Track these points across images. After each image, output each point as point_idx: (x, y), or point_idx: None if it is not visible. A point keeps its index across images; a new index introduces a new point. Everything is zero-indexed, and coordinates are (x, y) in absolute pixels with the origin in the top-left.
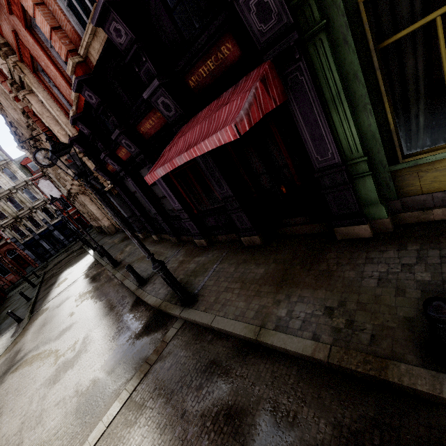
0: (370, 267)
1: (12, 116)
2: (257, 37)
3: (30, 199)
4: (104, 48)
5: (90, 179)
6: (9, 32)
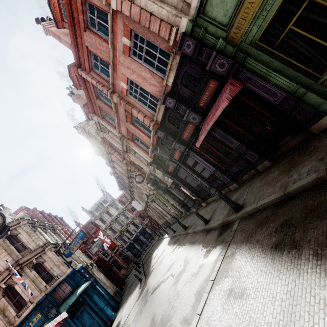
0: None
1: (118, 172)
2: (222, 73)
3: (125, 219)
4: (163, 112)
5: (160, 183)
6: (124, 130)
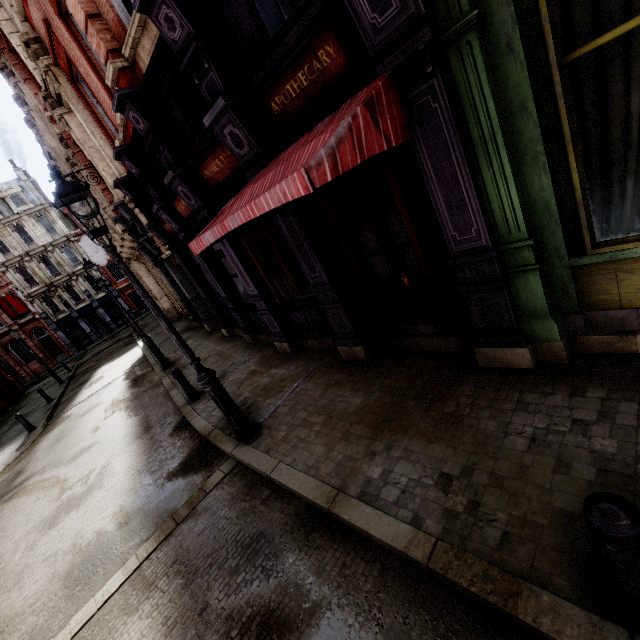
0: (521, 417)
1: (50, 144)
2: (368, 36)
3: (70, 262)
4: (157, 48)
5: (142, 240)
6: (40, 22)
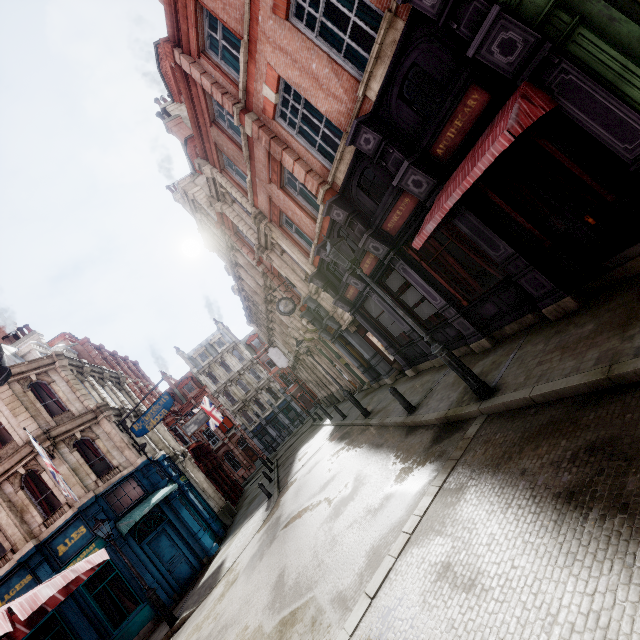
0: None
1: (248, 288)
2: (505, 71)
3: (255, 379)
4: (350, 165)
5: (326, 320)
6: (264, 201)
